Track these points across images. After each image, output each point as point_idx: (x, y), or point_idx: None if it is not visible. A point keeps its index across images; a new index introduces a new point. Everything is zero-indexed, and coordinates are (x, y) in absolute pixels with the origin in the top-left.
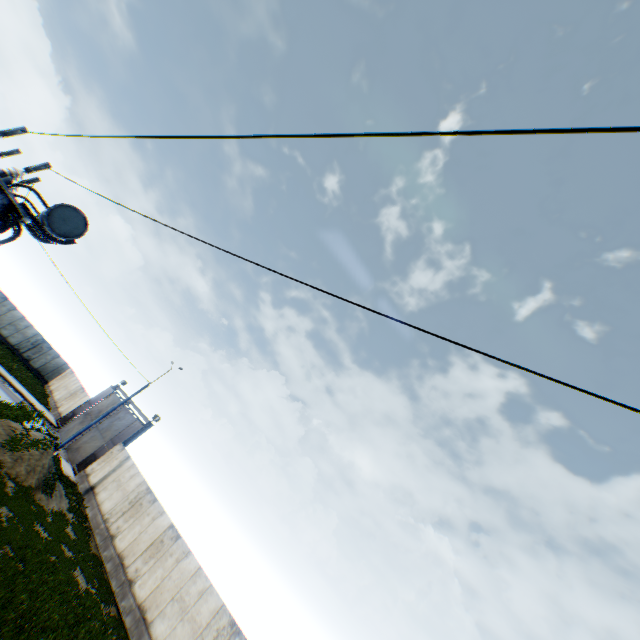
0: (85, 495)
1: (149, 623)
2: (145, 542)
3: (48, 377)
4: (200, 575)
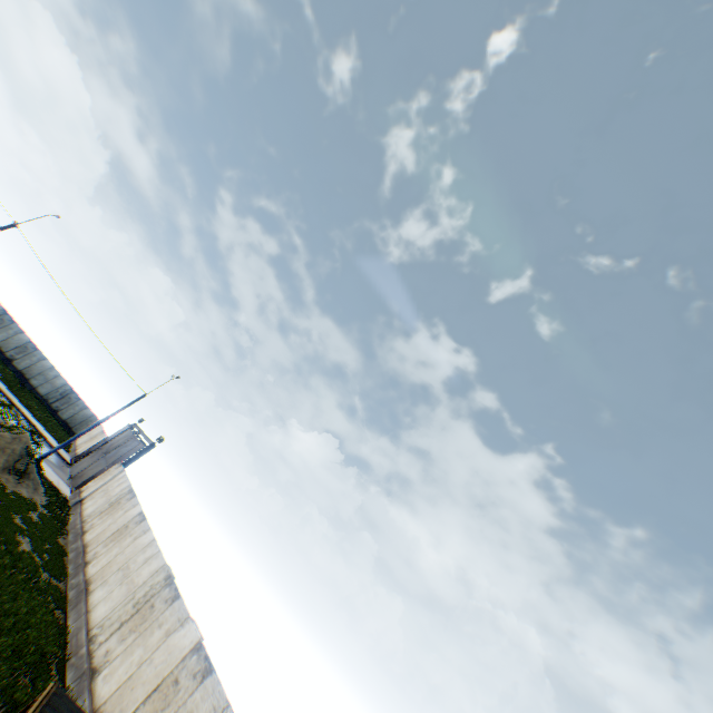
0: (73, 507)
1: (90, 592)
2: (112, 531)
3: (76, 429)
4: (152, 546)
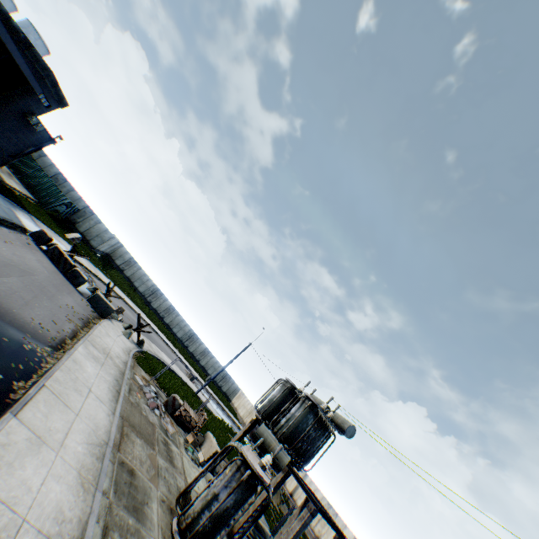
0: (288, 499)
1: None
2: None
3: (230, 396)
4: None
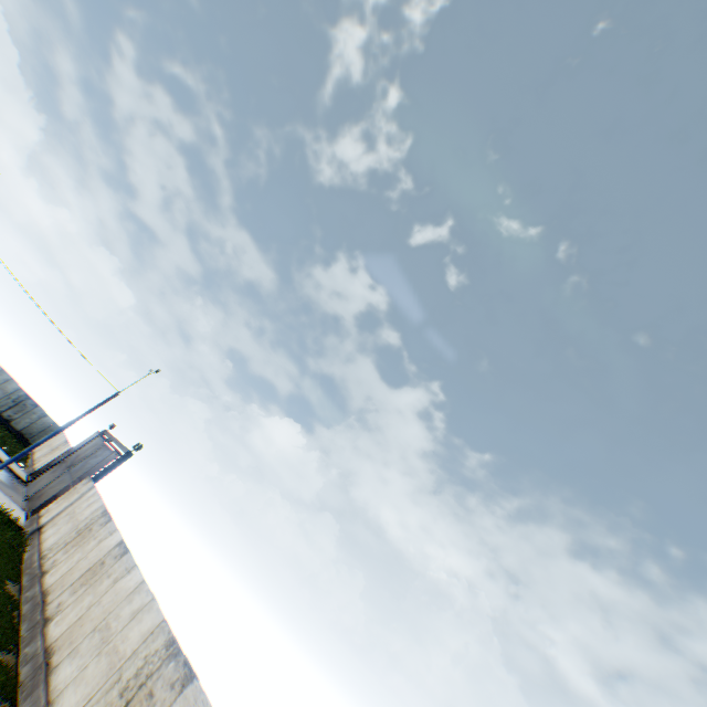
0: (29, 537)
1: (52, 669)
2: (81, 569)
3: (34, 441)
4: (140, 591)
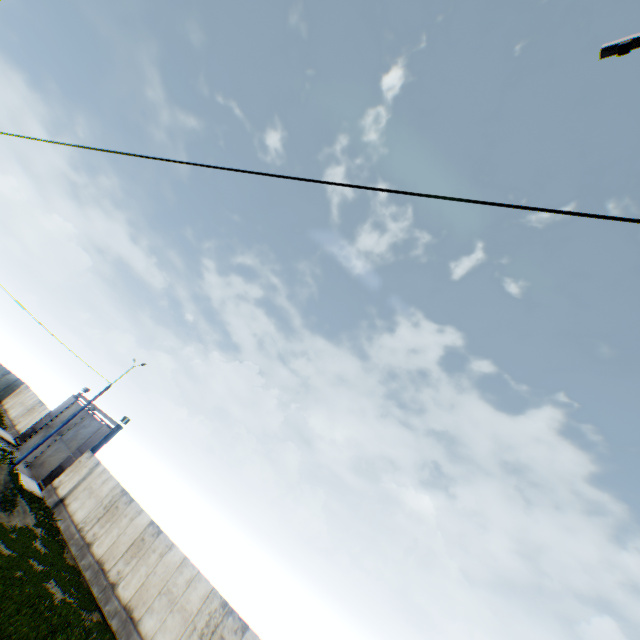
0: (55, 509)
1: (137, 621)
2: (125, 544)
3: (0, 396)
4: (186, 565)
